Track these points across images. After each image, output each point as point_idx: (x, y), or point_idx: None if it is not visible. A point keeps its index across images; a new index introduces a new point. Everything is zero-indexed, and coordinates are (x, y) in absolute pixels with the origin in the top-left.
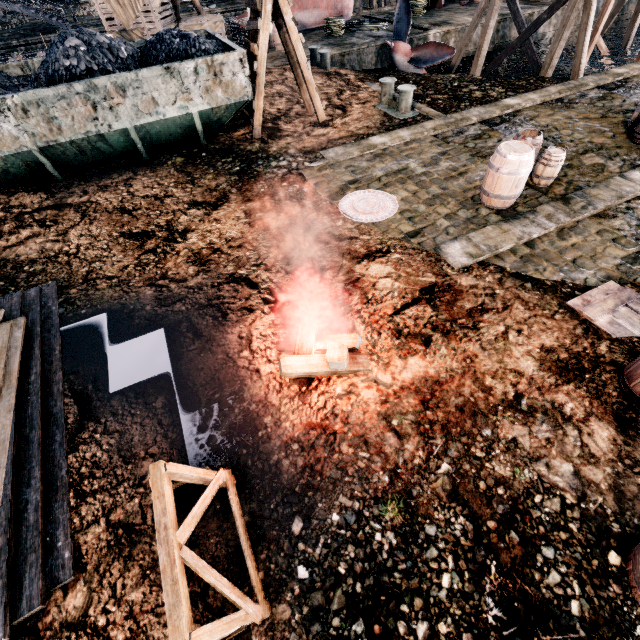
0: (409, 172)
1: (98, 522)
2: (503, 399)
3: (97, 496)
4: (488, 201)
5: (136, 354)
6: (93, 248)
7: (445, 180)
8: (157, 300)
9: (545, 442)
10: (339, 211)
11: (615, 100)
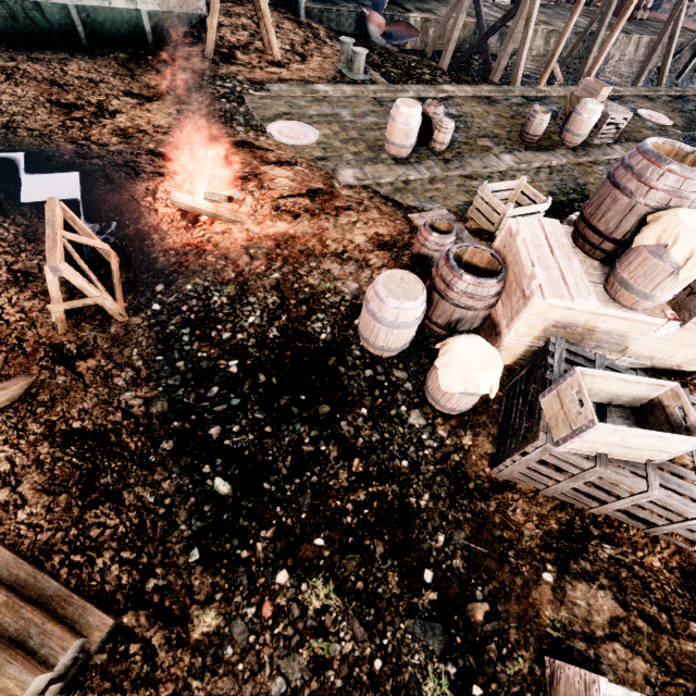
0: (339, 118)
1: (1, 268)
2: (333, 252)
3: (1, 255)
4: (388, 148)
5: (50, 183)
6: (16, 105)
7: (365, 130)
8: (77, 153)
9: (348, 274)
10: (266, 131)
11: (528, 109)
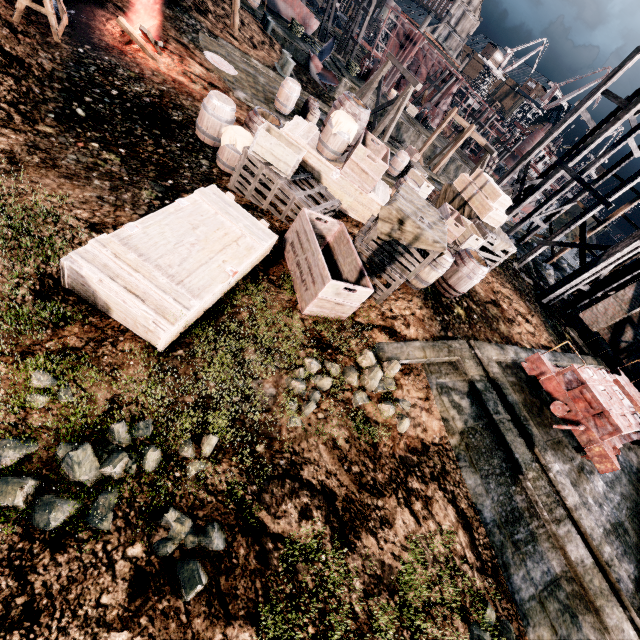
0: (256, 78)
1: None
2: None
3: None
4: (276, 103)
5: None
6: None
7: (269, 92)
8: None
9: None
10: (203, 52)
11: None
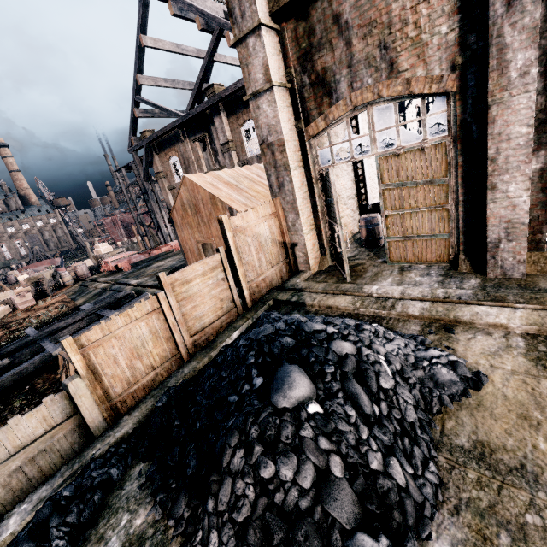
0: None
1: None
2: None
3: None
4: None
5: None
6: None
7: None
8: None
9: None
10: None
11: None
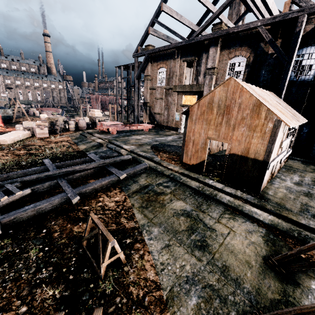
0: None
1: None
2: None
3: None
4: None
5: None
6: None
7: None
8: None
9: None
10: None
11: None
